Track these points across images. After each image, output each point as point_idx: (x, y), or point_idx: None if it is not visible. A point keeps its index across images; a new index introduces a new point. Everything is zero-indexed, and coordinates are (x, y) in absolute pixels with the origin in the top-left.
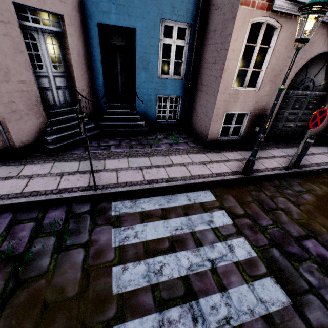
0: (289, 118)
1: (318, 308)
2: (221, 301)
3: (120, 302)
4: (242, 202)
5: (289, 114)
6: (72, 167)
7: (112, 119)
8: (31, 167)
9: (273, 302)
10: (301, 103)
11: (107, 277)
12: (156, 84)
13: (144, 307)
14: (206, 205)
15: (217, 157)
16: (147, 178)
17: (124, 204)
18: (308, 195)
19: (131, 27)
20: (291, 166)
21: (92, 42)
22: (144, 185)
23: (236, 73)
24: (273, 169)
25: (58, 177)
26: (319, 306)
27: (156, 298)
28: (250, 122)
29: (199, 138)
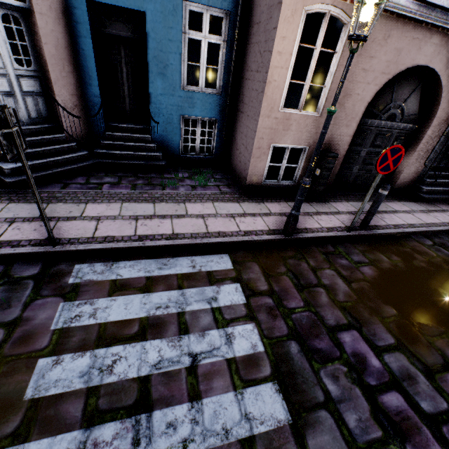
0: (367, 159)
1: (328, 431)
2: (186, 416)
3: (30, 412)
4: (270, 273)
5: (367, 153)
6: (32, 211)
7: (114, 146)
8: None
9: (264, 419)
10: (385, 139)
11: (26, 373)
12: (179, 99)
13: (65, 421)
14: (215, 275)
15: (255, 208)
16: (140, 232)
17: (93, 268)
18: (369, 268)
19: (138, 10)
20: (358, 227)
21: (79, 28)
22: (131, 242)
23: (286, 88)
24: (330, 229)
25: (6, 223)
26: (330, 428)
27: (88, 407)
28: (309, 162)
29: (237, 180)
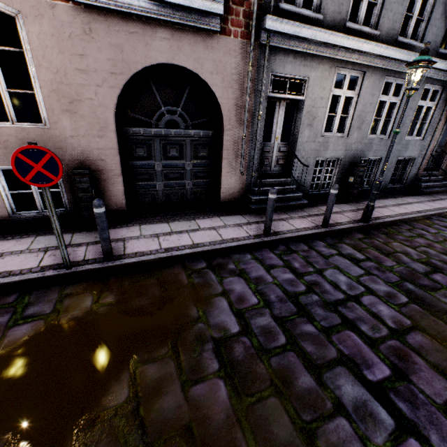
0: (170, 173)
1: None
2: None
3: None
4: None
5: (164, 166)
6: None
7: None
8: None
9: None
10: (181, 149)
11: None
12: None
13: None
14: None
15: None
16: None
17: None
18: (32, 325)
19: None
20: (102, 259)
21: None
22: None
23: None
24: (46, 268)
25: None
26: None
27: None
28: (71, 184)
29: None
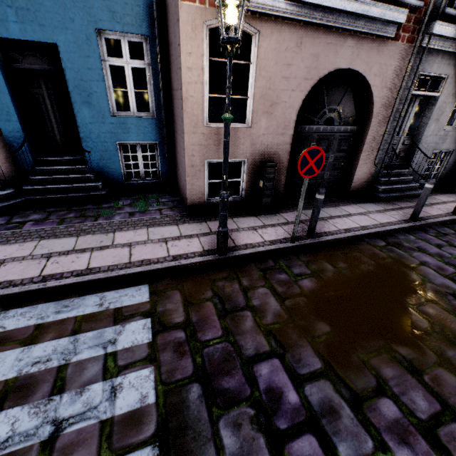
0: None
1: None
2: None
3: None
4: (192, 300)
5: None
6: None
7: (47, 181)
8: None
9: None
10: (329, 144)
11: None
12: (111, 126)
13: None
14: (124, 311)
15: (195, 228)
16: (47, 271)
17: None
18: (310, 280)
19: (50, 43)
20: (305, 236)
21: None
22: (31, 284)
23: (206, 103)
24: (273, 242)
25: None
26: None
27: None
28: (251, 174)
29: (182, 201)
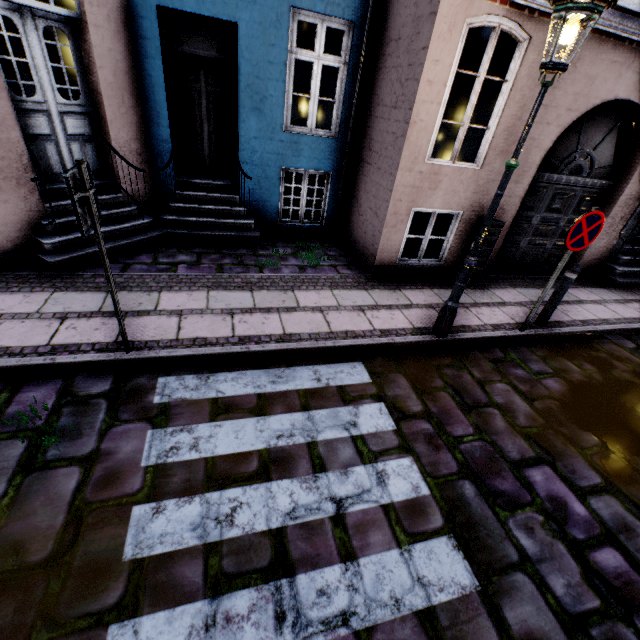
0: (541, 228)
1: (529, 600)
2: (341, 581)
3: (135, 577)
4: (423, 388)
5: (541, 220)
6: (88, 302)
7: (188, 211)
8: (2, 299)
9: (443, 585)
10: (566, 201)
11: (119, 525)
12: (279, 145)
13: (183, 588)
14: (349, 391)
15: (390, 297)
16: (240, 332)
17: (184, 382)
18: (555, 381)
19: (228, 21)
20: (533, 324)
21: (145, 46)
22: (230, 346)
23: (436, 131)
24: (496, 327)
25: (56, 321)
26: (532, 596)
27: (210, 570)
28: (462, 233)
29: (361, 258)
